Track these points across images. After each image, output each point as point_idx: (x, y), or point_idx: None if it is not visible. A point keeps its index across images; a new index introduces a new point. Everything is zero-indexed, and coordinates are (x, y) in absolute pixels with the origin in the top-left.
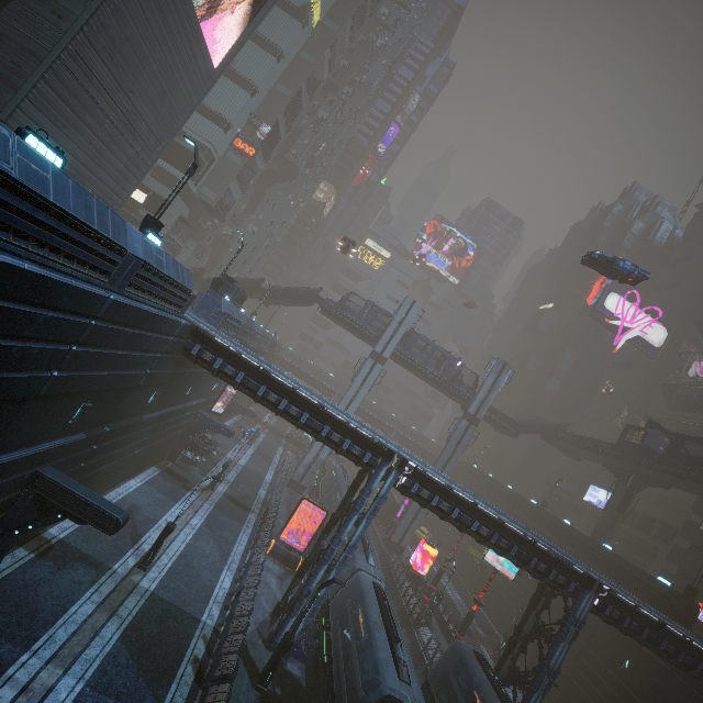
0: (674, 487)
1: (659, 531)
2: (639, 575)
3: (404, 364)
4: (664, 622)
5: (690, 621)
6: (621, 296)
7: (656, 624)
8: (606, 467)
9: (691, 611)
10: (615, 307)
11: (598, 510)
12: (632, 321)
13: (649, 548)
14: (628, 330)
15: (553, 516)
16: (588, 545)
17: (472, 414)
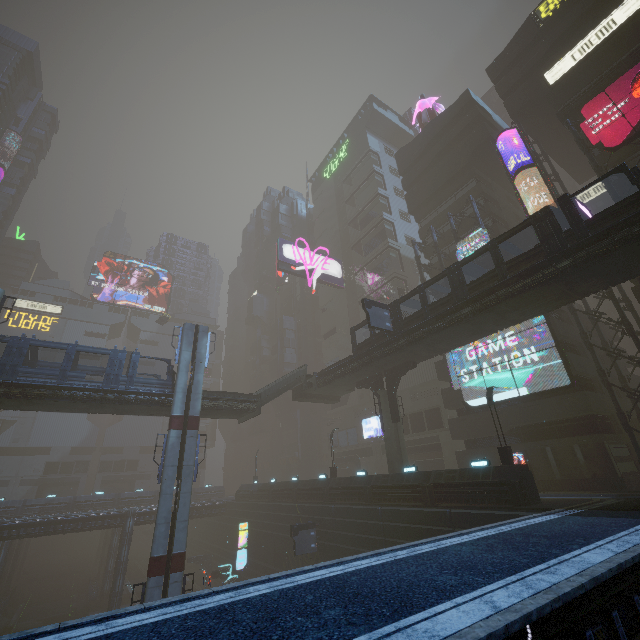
0: (418, 361)
1: (429, 420)
2: (458, 477)
3: (21, 400)
4: (627, 565)
5: (534, 492)
6: (292, 244)
7: (613, 581)
8: (360, 386)
9: (527, 478)
10: (293, 255)
11: (379, 439)
12: (312, 263)
13: (433, 442)
14: (313, 271)
15: (346, 479)
16: (393, 485)
17: (182, 415)
